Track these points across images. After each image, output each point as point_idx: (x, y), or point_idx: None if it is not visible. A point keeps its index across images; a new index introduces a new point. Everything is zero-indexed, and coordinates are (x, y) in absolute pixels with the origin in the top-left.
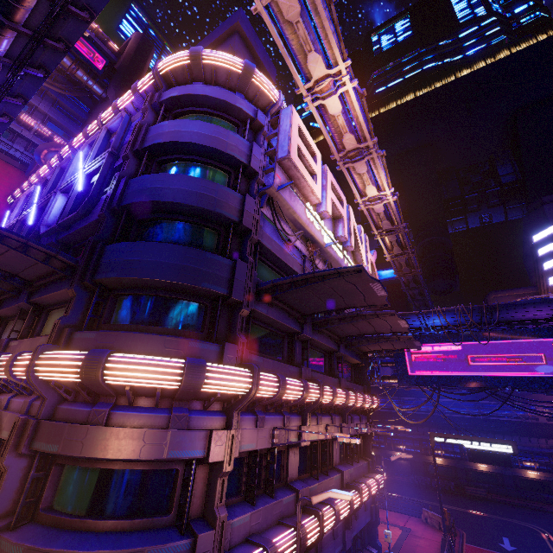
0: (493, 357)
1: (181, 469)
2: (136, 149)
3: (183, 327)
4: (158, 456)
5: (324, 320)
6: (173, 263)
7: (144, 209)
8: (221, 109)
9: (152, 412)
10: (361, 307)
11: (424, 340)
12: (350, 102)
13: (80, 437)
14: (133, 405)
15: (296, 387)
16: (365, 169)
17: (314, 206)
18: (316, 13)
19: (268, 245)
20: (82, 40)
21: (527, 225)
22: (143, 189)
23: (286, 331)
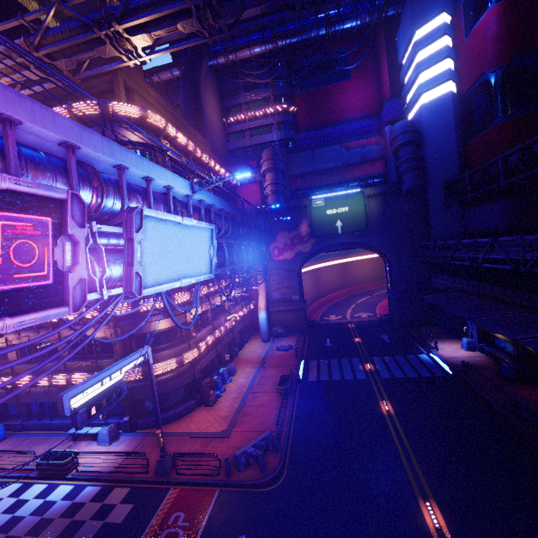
0: None
1: None
2: None
3: None
4: None
5: None
6: None
7: None
8: None
9: None
10: None
11: None
12: None
13: None
14: None
15: None
16: None
17: None
18: None
19: None
20: None
21: None
22: None
23: None
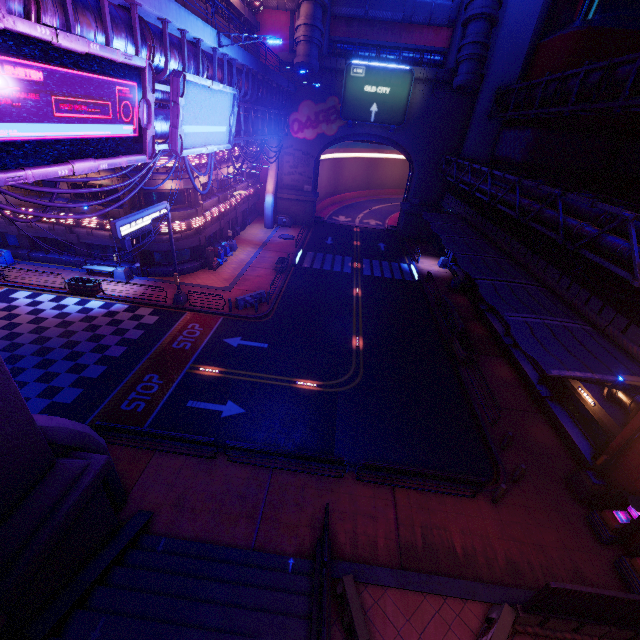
0: None
1: None
2: None
3: None
4: None
5: None
6: None
7: None
8: None
9: None
10: None
11: None
12: None
13: None
14: None
15: None
16: None
17: None
18: None
19: None
20: None
21: None
22: None
23: None
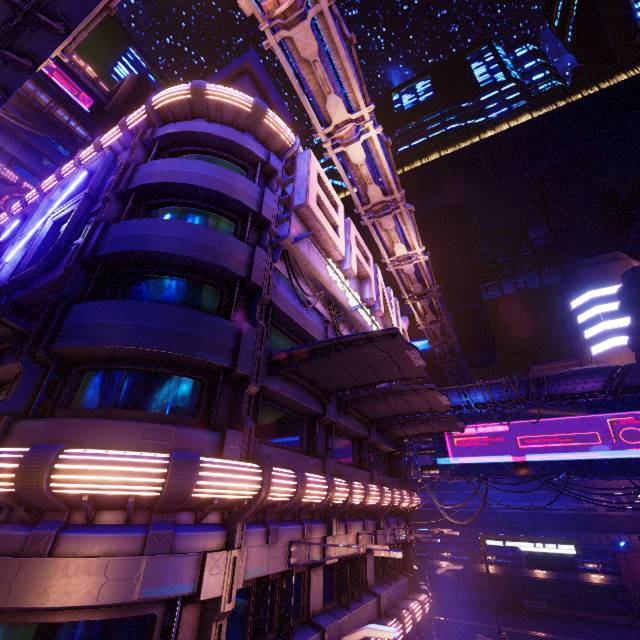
0: (544, 437)
1: (159, 614)
2: (120, 190)
3: (171, 410)
4: (126, 598)
5: (351, 398)
6: (160, 327)
7: (126, 261)
8: (227, 149)
9: (120, 532)
10: (396, 380)
11: (467, 420)
12: (374, 150)
13: (8, 577)
14: (93, 523)
15: (319, 485)
16: (392, 225)
17: (337, 263)
18: (336, 53)
19: (282, 307)
20: (65, 76)
21: (564, 291)
22: (126, 236)
23: (305, 413)
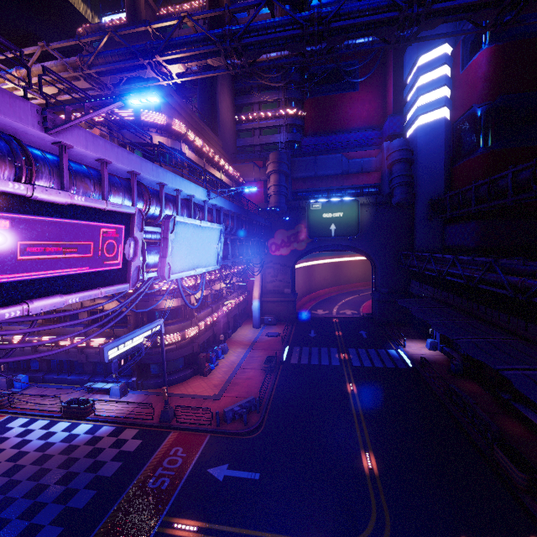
0: None
1: None
2: None
3: None
4: None
5: None
6: None
7: None
8: None
9: None
10: None
11: None
12: None
13: None
14: None
15: None
16: None
17: None
18: None
19: None
20: None
21: None
22: None
23: None
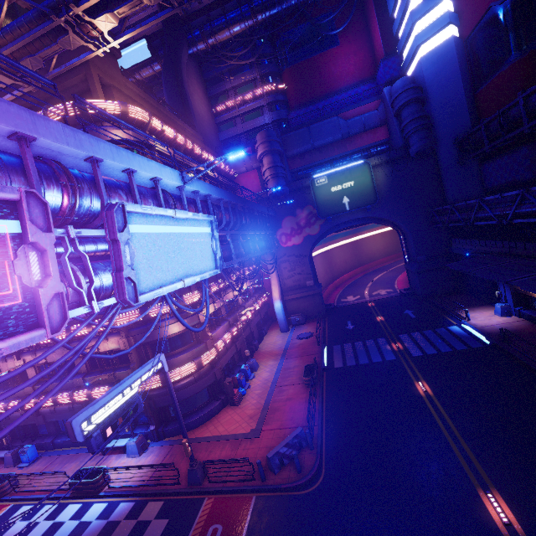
0: None
1: None
2: None
3: None
4: None
5: None
6: None
7: None
8: None
9: None
10: None
11: None
12: None
13: None
14: None
15: None
16: None
17: None
18: None
19: None
20: None
21: None
22: None
23: None
